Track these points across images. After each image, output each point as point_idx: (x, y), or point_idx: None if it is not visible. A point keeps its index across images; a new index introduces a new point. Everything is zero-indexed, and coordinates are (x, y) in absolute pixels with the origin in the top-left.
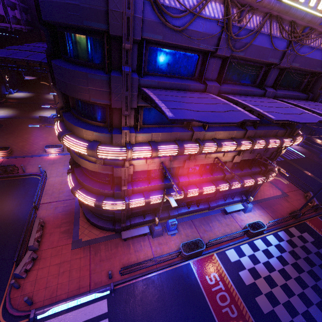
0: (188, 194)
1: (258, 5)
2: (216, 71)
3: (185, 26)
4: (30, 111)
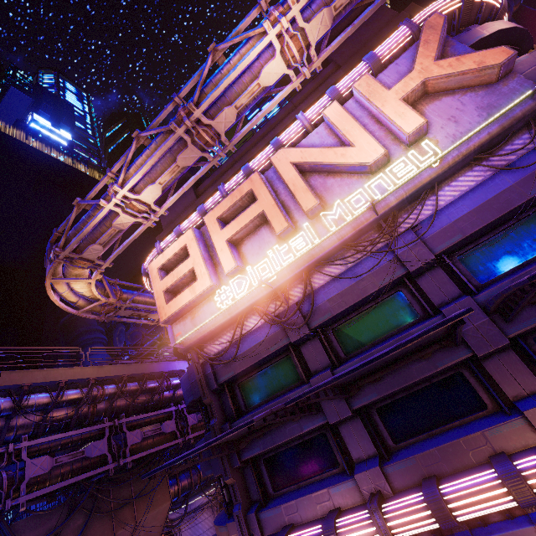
0: None
1: (279, 285)
2: (321, 354)
3: (235, 353)
4: None
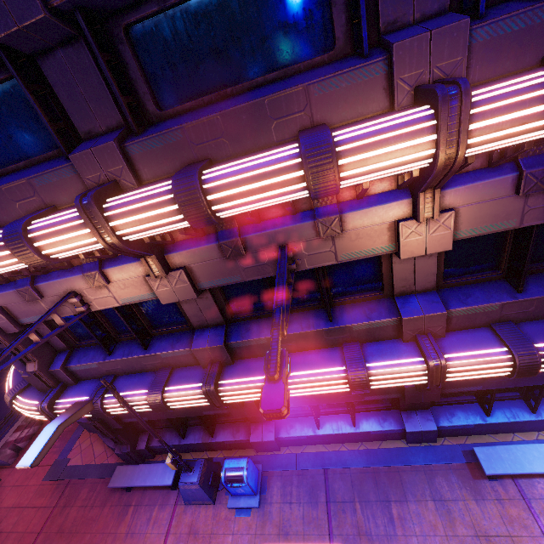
0: (224, 394)
1: None
2: None
3: None
4: None
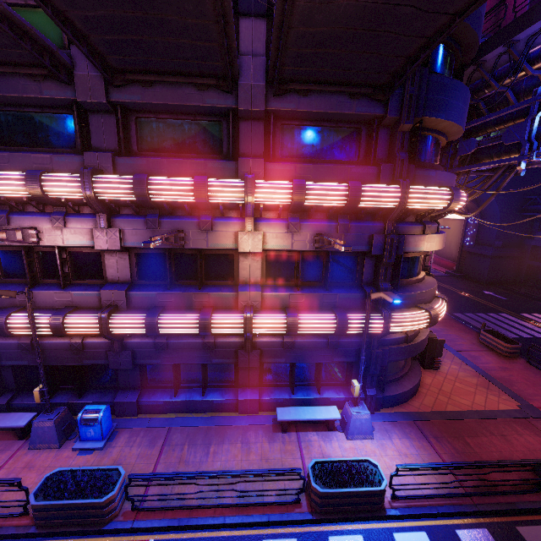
0: (113, 322)
1: None
2: None
3: None
4: None
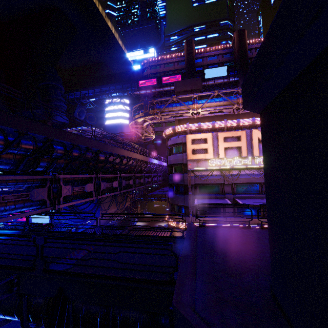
0: None
1: (232, 168)
2: (229, 189)
3: (207, 179)
4: (154, 223)
